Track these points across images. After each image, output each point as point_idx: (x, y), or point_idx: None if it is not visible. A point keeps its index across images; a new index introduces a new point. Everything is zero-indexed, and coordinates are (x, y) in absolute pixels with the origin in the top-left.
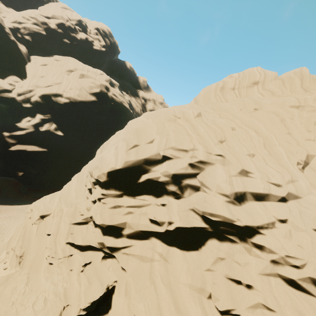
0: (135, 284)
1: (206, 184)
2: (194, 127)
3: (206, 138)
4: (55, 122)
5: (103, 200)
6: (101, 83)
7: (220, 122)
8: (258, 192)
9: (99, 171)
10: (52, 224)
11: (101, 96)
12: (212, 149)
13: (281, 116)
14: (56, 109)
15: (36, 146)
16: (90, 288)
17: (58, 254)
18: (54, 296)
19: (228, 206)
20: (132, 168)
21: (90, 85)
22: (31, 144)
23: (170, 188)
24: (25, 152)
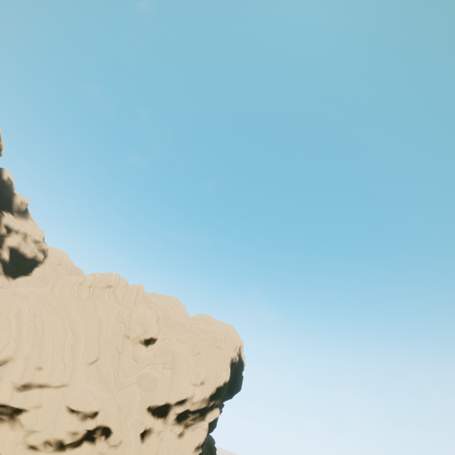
0: None
1: (3, 373)
2: (21, 326)
3: (24, 337)
4: None
5: None
6: None
7: (48, 322)
8: (43, 380)
9: None
10: None
11: None
12: (23, 346)
13: (103, 322)
14: None
15: None
16: None
17: None
18: None
19: (13, 391)
20: None
21: None
22: None
23: None
24: None
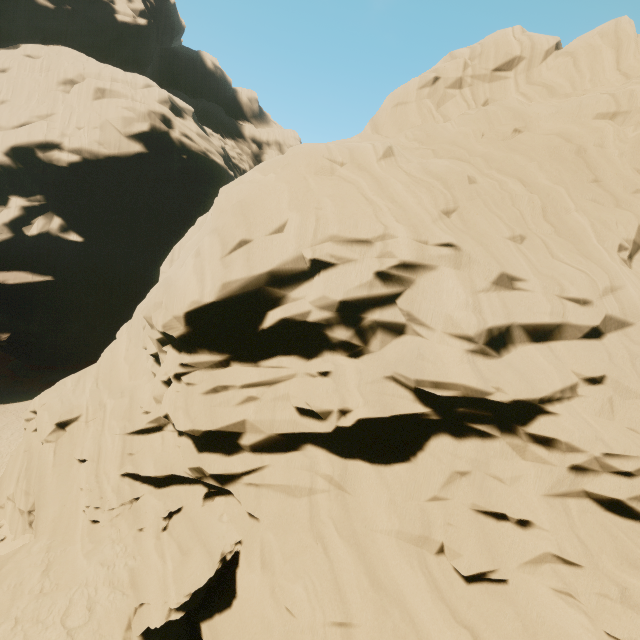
0: (281, 544)
1: (419, 317)
2: (381, 183)
3: (412, 208)
4: (58, 212)
5: (187, 377)
6: (150, 108)
7: (440, 167)
8: (540, 323)
9: (165, 313)
10: (85, 439)
11: (156, 141)
12: (429, 232)
13: (577, 141)
14: (53, 181)
15: (26, 272)
16: (186, 564)
17: (107, 500)
18: (109, 590)
19: (474, 361)
20: (241, 297)
21: (123, 116)
22: (13, 270)
23: (336, 335)
24: (4, 287)
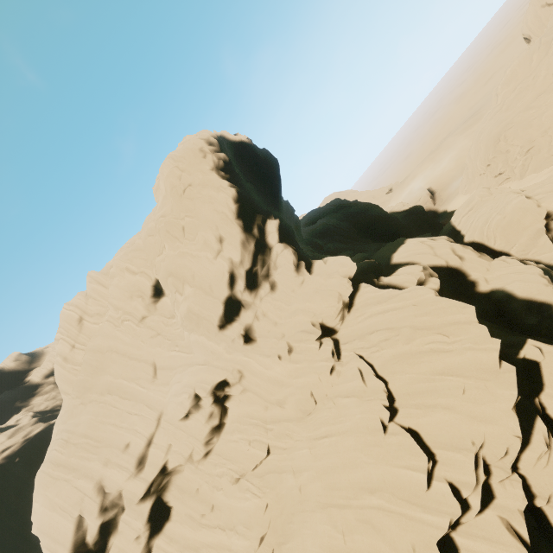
0: None
1: (114, 489)
2: (67, 466)
3: (81, 465)
4: None
5: None
6: None
7: (81, 427)
8: (142, 444)
9: None
10: None
11: None
12: (89, 469)
13: (114, 348)
14: None
15: None
16: None
17: None
18: None
19: (139, 477)
20: (72, 552)
21: None
22: None
23: (110, 516)
24: None
